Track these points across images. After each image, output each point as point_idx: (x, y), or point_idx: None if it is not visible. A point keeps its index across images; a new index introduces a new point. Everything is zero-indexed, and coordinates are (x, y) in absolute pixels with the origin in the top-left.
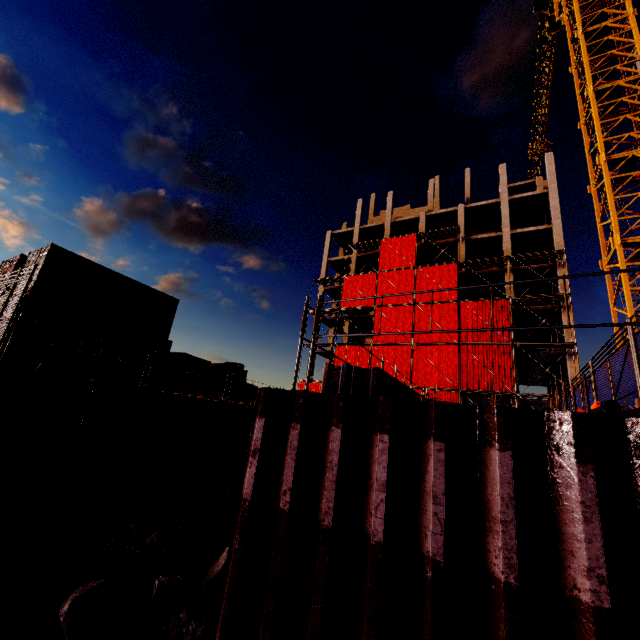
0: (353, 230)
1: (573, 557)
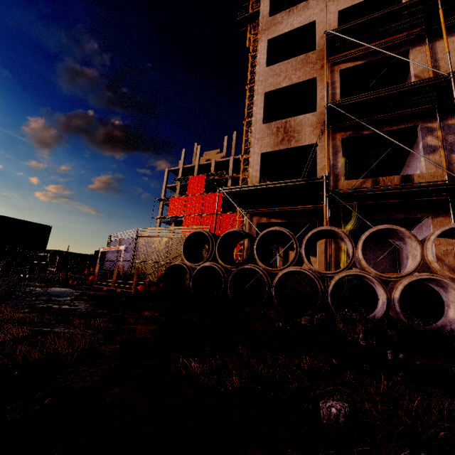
0: (180, 168)
1: None
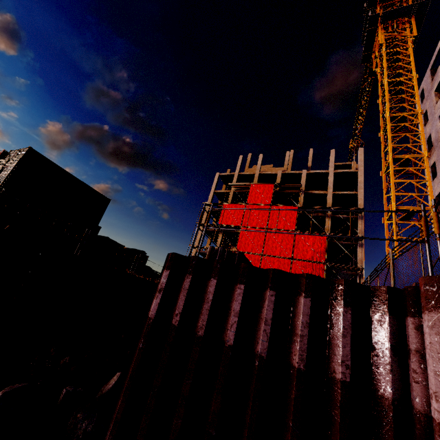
0: (234, 174)
1: (335, 356)
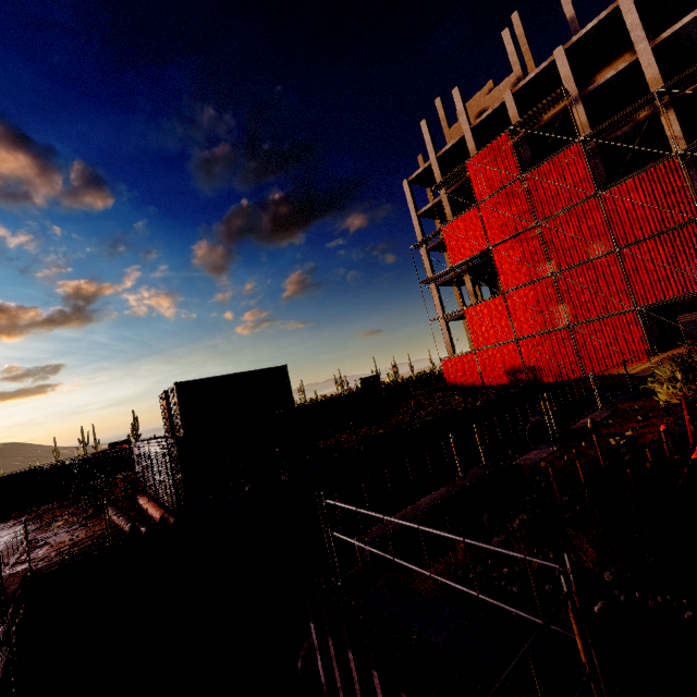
0: (430, 164)
1: None
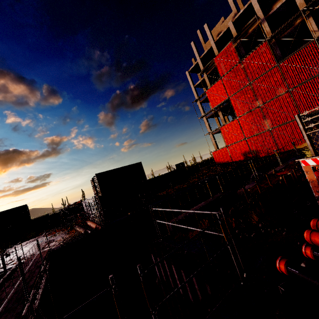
0: (197, 62)
1: None
